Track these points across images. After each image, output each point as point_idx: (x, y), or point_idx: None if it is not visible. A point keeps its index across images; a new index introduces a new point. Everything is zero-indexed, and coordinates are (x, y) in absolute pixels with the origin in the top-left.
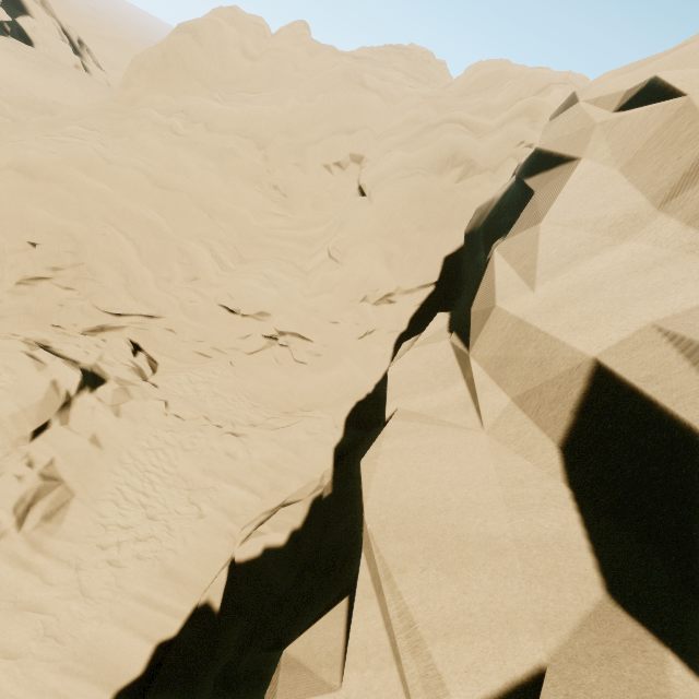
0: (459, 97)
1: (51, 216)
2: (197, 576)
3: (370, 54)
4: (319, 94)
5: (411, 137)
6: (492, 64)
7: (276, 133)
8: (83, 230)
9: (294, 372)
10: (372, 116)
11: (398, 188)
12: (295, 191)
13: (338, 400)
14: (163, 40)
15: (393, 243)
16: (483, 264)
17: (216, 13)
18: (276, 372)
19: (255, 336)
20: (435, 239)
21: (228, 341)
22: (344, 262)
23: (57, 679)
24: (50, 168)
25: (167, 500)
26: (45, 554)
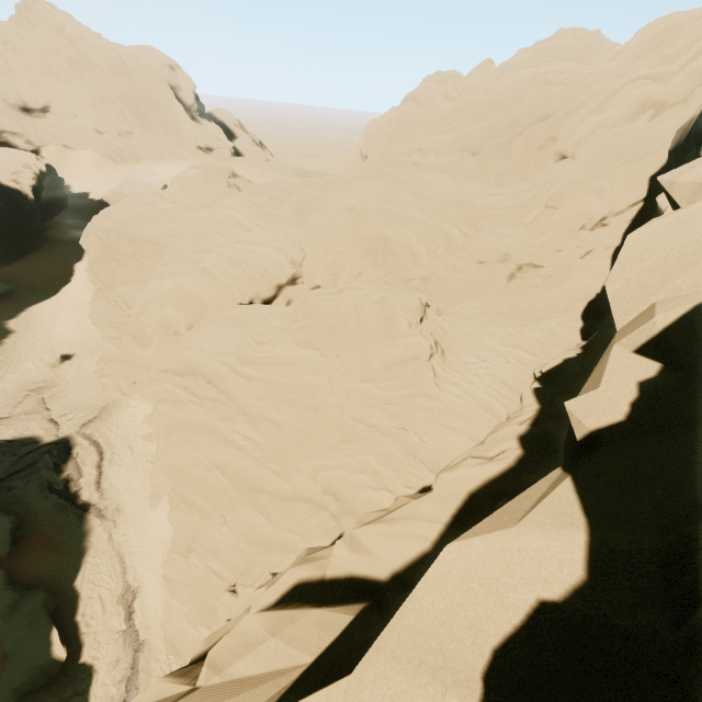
0: (635, 60)
1: (373, 229)
2: (517, 388)
3: (527, 56)
4: (515, 103)
5: (599, 104)
6: (661, 22)
7: (486, 141)
8: (389, 233)
9: (529, 295)
10: (561, 102)
11: (598, 142)
12: (506, 174)
13: (570, 305)
14: (395, 113)
15: (602, 180)
16: (693, 158)
17: (426, 81)
18: (516, 297)
19: (497, 275)
20: (638, 167)
21: (480, 282)
22: (561, 206)
23: (478, 409)
24: (363, 205)
25: (487, 355)
26: (447, 368)
